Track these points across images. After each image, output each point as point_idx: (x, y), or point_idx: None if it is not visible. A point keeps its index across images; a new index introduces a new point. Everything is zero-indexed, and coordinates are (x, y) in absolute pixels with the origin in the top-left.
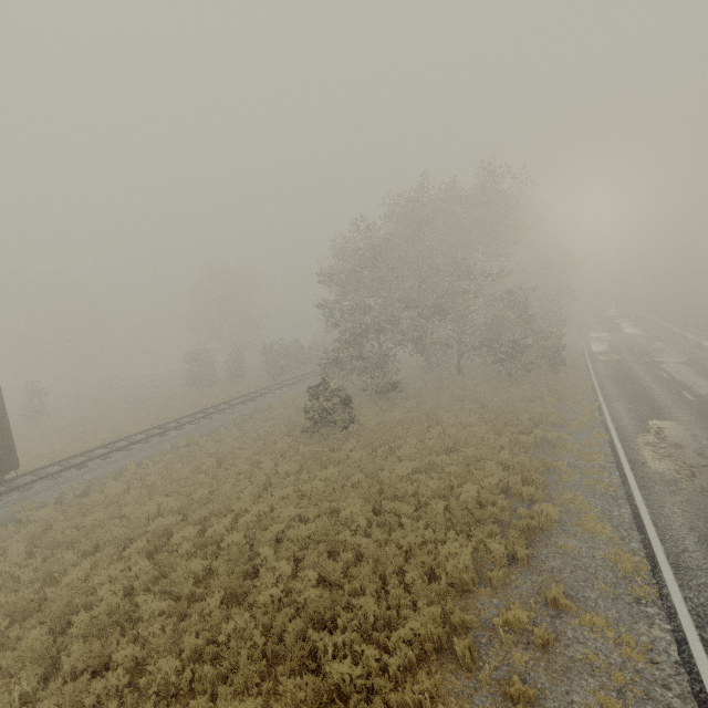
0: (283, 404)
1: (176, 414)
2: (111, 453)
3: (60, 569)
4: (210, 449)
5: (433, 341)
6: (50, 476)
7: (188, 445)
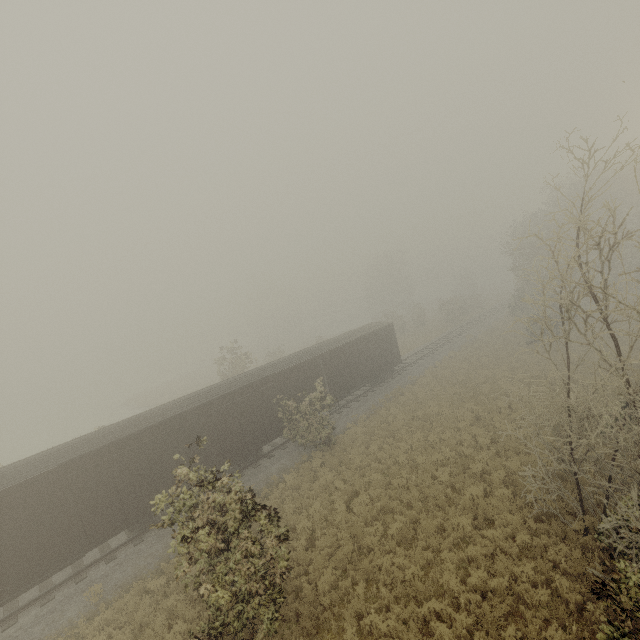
0: (485, 335)
1: (412, 346)
2: (416, 361)
3: (476, 387)
4: (475, 355)
5: (595, 283)
6: (402, 369)
7: (451, 356)
